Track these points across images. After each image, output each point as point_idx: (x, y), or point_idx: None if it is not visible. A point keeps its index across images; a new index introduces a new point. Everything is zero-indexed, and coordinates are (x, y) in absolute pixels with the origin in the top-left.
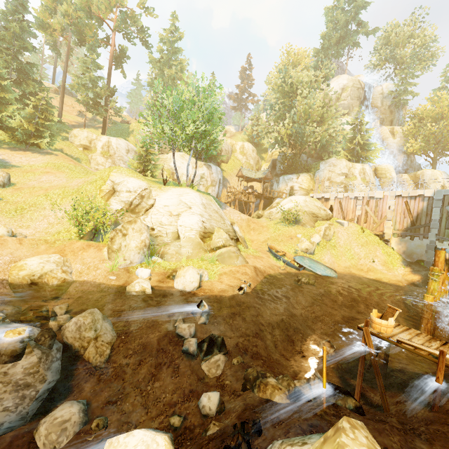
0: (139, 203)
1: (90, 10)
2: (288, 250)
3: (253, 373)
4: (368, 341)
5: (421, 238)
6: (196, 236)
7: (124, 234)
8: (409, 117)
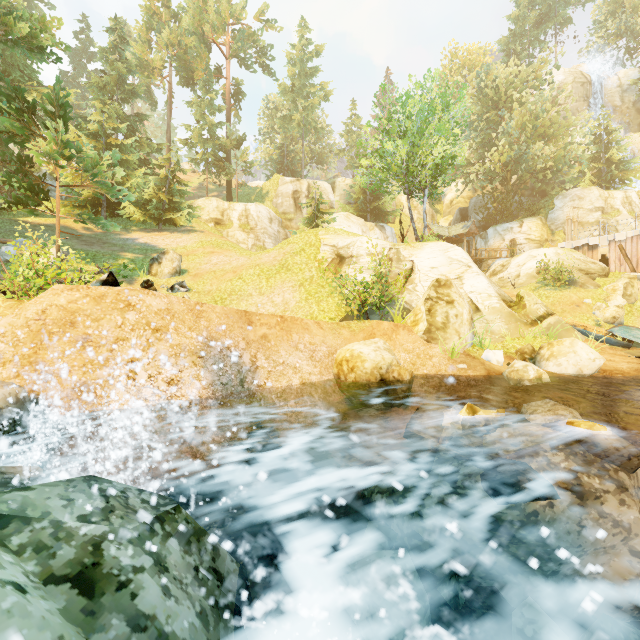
0: (389, 270)
1: (202, 32)
2: (584, 322)
3: None
4: None
5: None
6: (501, 304)
7: (446, 302)
8: None
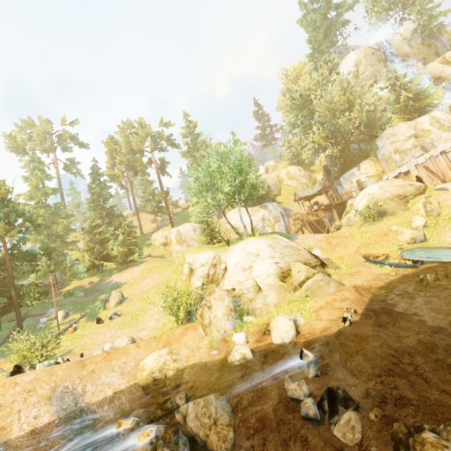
0: (215, 272)
1: (132, 150)
2: (389, 249)
3: (401, 429)
4: None
5: None
6: (275, 279)
7: (209, 307)
8: None
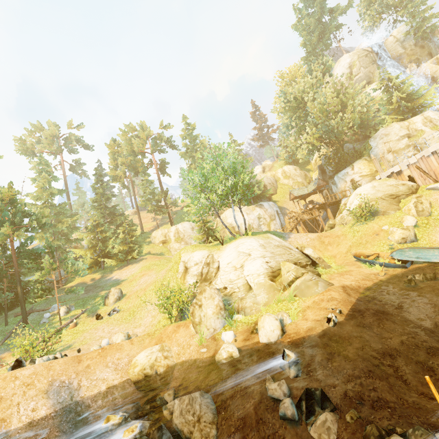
0: (208, 270)
1: (134, 152)
2: (380, 249)
3: (373, 432)
4: None
5: None
6: (265, 279)
7: (200, 305)
8: None
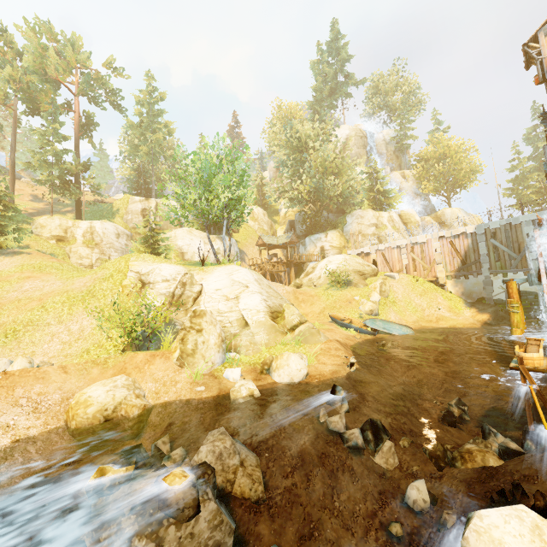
0: (182, 293)
1: (45, 73)
2: (352, 315)
3: (439, 448)
4: (529, 378)
5: (476, 275)
6: (266, 317)
7: (197, 331)
8: (415, 160)
